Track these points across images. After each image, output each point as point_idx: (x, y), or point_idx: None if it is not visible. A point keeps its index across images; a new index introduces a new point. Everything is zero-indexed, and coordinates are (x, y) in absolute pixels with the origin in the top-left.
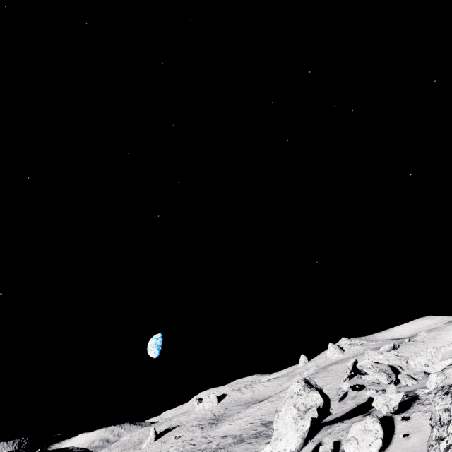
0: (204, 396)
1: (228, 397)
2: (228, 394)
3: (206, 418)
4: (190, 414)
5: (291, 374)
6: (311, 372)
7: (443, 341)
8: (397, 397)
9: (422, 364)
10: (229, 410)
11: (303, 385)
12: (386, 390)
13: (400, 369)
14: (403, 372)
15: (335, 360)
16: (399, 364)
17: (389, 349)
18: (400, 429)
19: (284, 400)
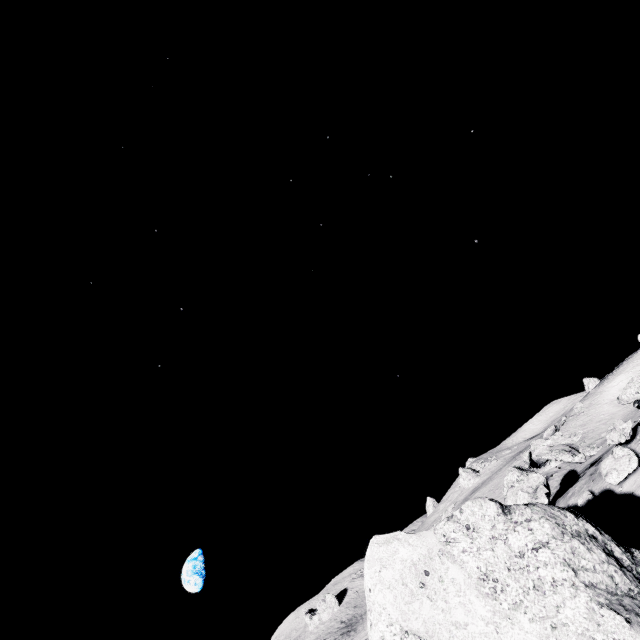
0: (318, 603)
1: (351, 592)
2: (349, 587)
3: (332, 631)
4: (304, 639)
5: (423, 528)
6: (450, 513)
7: (601, 404)
8: (628, 424)
9: (633, 393)
10: (362, 606)
11: (518, 471)
12: (614, 426)
13: (575, 445)
14: (579, 447)
15: (473, 487)
16: (570, 442)
17: (552, 433)
18: (639, 449)
19: (505, 495)
